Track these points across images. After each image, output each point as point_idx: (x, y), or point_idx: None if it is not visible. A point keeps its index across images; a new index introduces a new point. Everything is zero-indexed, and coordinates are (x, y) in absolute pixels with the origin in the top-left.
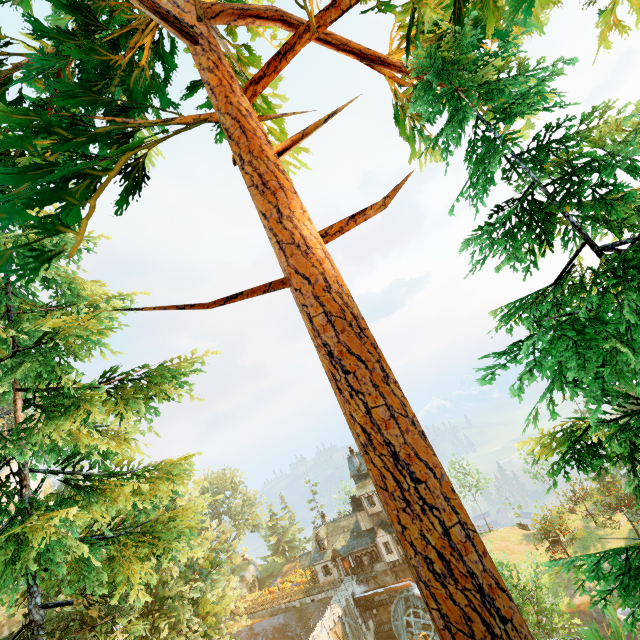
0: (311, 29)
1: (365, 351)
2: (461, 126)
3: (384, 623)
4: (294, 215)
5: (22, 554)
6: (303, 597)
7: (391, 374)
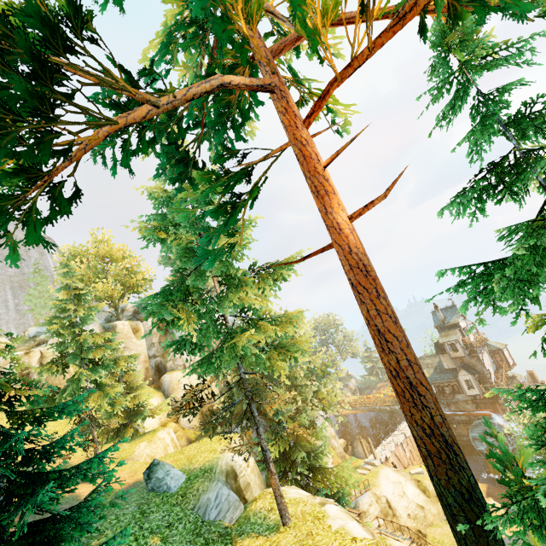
0: (338, 80)
1: (368, 283)
2: (461, 102)
3: (463, 435)
4: (333, 210)
5: (236, 350)
6: (392, 405)
7: (382, 294)
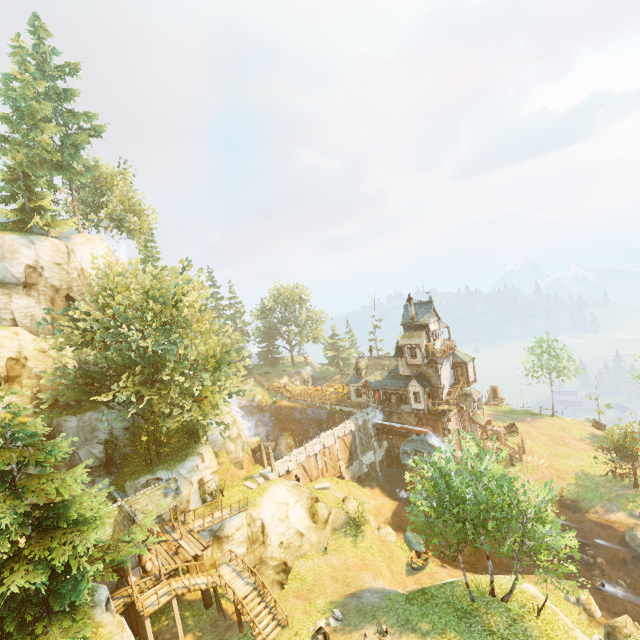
0: None
1: None
2: None
3: (397, 447)
4: None
5: None
6: (334, 404)
7: None
